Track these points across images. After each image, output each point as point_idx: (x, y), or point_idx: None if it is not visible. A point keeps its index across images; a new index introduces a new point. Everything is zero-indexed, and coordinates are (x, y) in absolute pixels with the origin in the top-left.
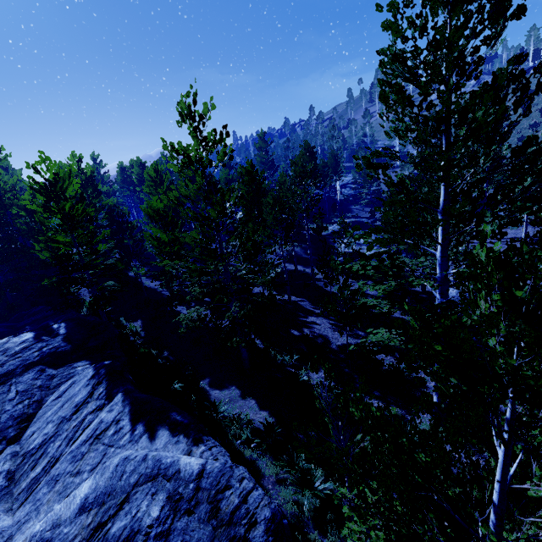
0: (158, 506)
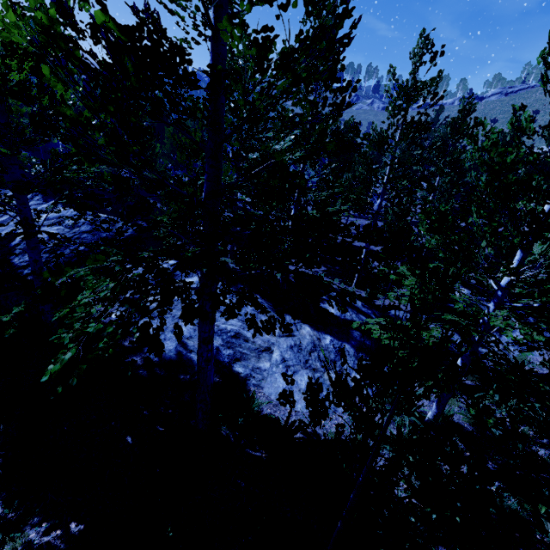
0: (88, 219)
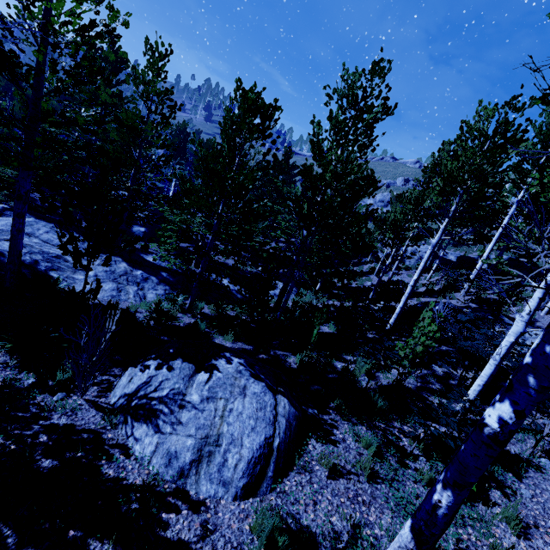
0: None
